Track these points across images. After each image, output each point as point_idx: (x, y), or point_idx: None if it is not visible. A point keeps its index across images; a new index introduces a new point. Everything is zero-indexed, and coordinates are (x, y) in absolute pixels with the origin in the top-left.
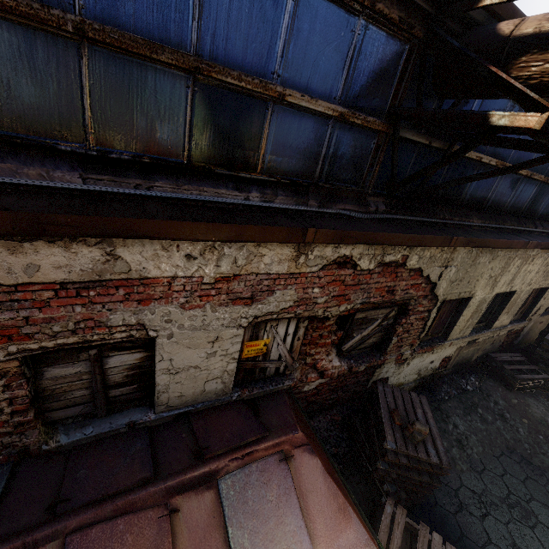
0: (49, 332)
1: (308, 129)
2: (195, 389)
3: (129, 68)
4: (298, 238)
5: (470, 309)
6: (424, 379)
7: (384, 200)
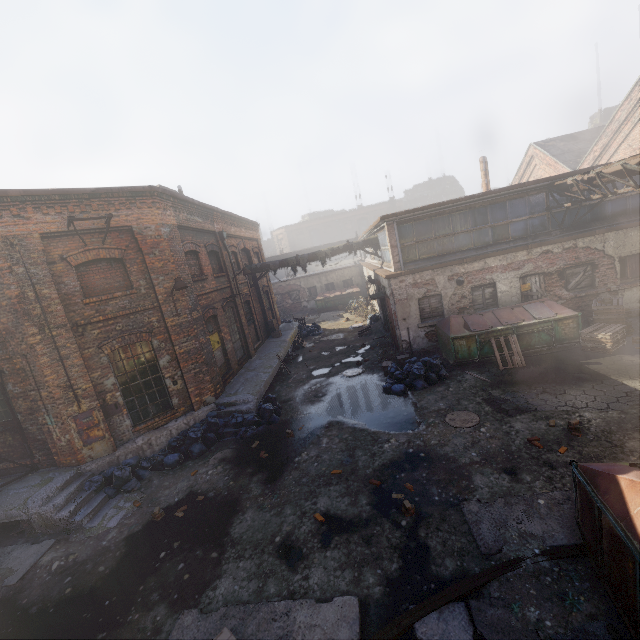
0: (475, 281)
1: (521, 224)
2: (509, 299)
3: (480, 231)
4: (526, 248)
5: None
6: None
7: (559, 231)
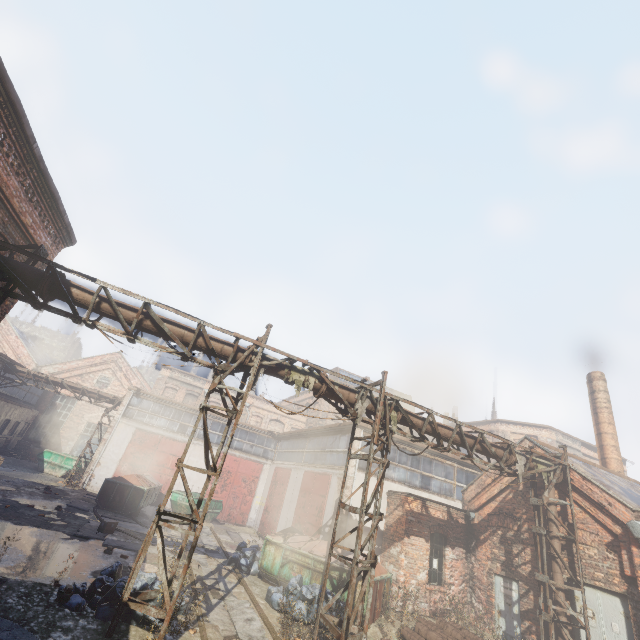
0: None
1: None
2: None
3: None
4: None
5: None
6: None
7: None
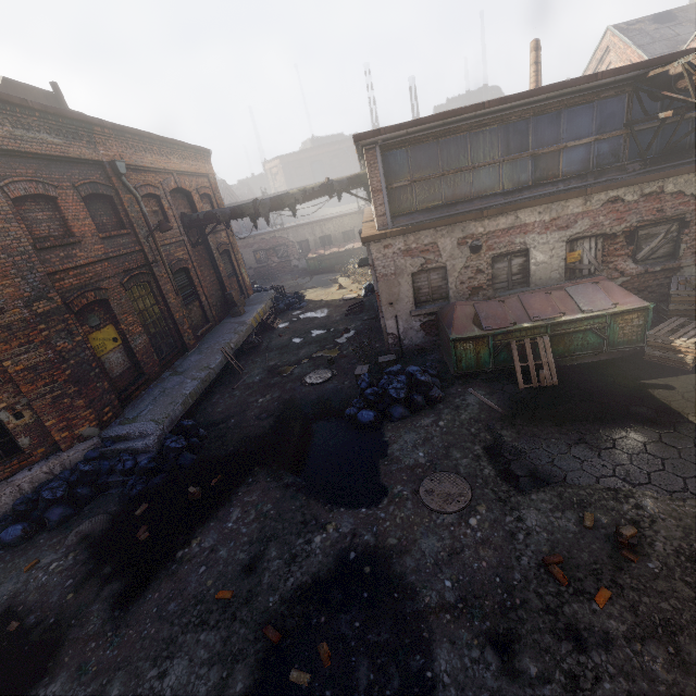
0: (499, 247)
1: (580, 152)
2: (546, 276)
3: (514, 164)
4: (583, 194)
5: None
6: None
7: (639, 163)
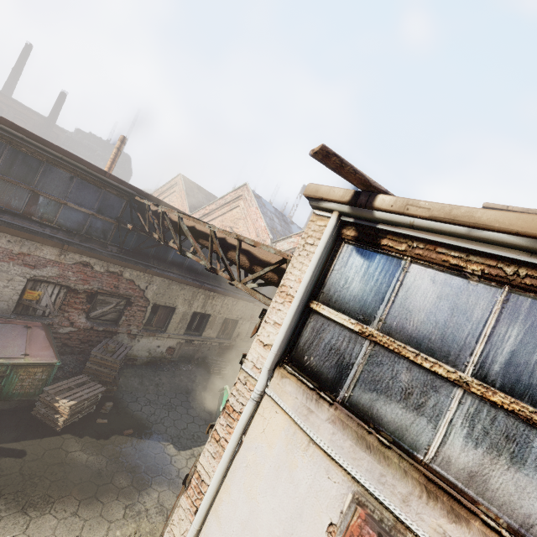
0: None
1: (78, 215)
2: None
3: (8, 185)
4: (60, 247)
5: (178, 316)
6: (155, 358)
7: (118, 249)
